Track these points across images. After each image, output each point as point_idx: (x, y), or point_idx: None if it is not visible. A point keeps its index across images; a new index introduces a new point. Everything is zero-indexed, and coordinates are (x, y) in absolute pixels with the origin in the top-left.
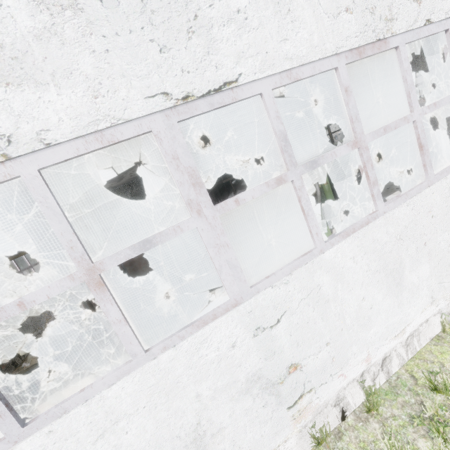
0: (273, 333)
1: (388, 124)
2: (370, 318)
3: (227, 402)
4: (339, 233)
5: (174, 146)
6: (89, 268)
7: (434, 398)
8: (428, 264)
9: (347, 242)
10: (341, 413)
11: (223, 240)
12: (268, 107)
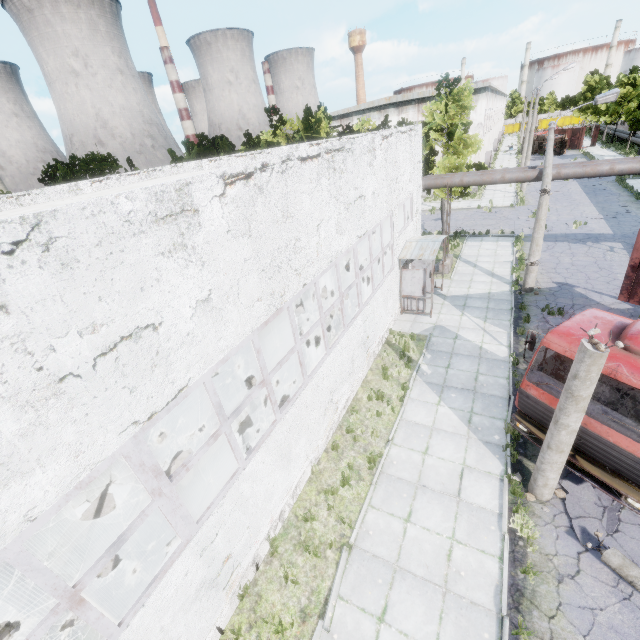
0: (214, 545)
1: (283, 360)
2: (273, 493)
3: (183, 616)
4: (255, 448)
5: (140, 456)
6: (72, 595)
7: (306, 528)
8: (305, 436)
9: (259, 452)
10: (256, 567)
11: (178, 503)
12: (208, 390)
